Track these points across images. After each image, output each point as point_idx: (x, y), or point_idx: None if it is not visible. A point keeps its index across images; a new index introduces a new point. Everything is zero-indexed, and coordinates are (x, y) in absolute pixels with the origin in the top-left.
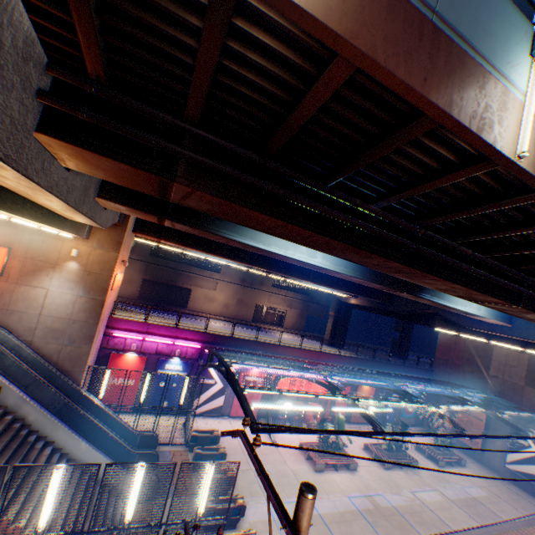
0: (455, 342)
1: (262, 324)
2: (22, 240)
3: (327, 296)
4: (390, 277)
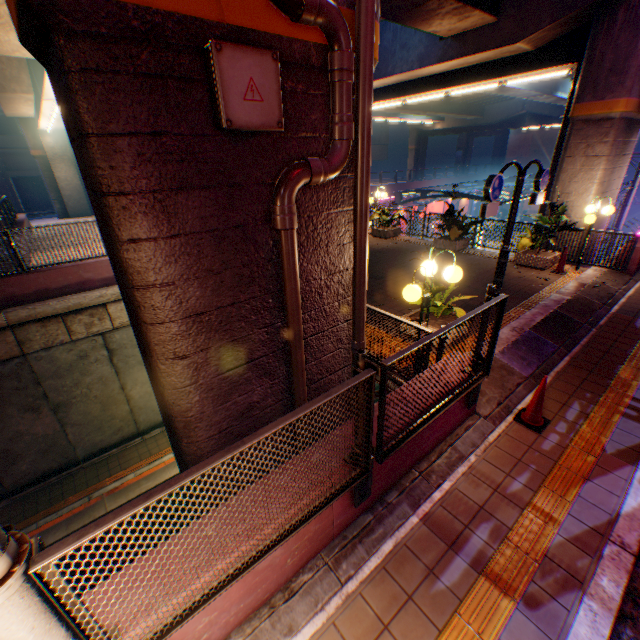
0: (524, 140)
1: None
2: None
3: (385, 134)
4: (544, 85)
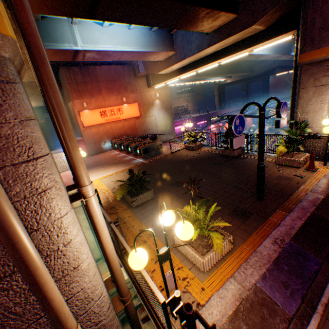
0: (278, 80)
1: (181, 117)
2: (138, 98)
3: (202, 89)
4: (283, 50)
